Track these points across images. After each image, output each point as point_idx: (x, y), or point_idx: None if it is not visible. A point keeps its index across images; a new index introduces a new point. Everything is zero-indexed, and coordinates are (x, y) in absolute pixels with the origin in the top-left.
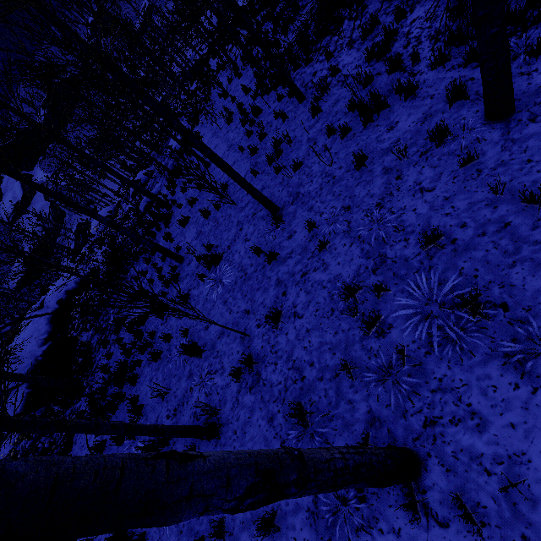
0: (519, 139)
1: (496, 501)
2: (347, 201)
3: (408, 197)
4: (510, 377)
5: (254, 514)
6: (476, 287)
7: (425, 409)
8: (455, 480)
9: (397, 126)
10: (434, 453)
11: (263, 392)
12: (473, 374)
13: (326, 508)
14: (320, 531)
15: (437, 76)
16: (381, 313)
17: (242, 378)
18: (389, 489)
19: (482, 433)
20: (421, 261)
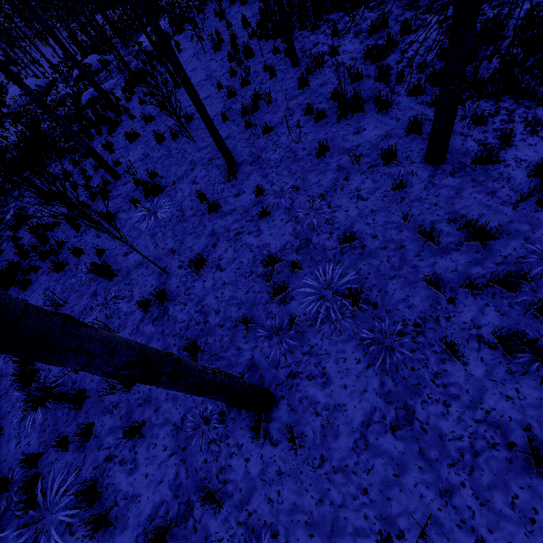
0: (437, 185)
1: (315, 433)
2: (299, 182)
3: (347, 198)
4: (357, 354)
5: (124, 423)
6: (363, 286)
7: (293, 365)
8: (294, 416)
9: (363, 133)
10: (287, 396)
11: (165, 326)
12: (336, 347)
13: (190, 424)
14: (180, 441)
15: (409, 104)
16: (290, 286)
17: (148, 309)
18: (245, 416)
19: (324, 388)
20: (335, 254)
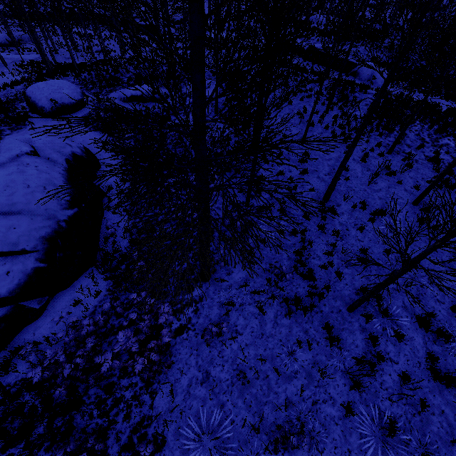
0: None
1: None
2: None
3: None
4: None
5: None
6: None
7: None
8: None
9: None
10: None
11: None
12: None
13: None
14: None
15: None
16: None
17: None
18: None
19: None
20: None
